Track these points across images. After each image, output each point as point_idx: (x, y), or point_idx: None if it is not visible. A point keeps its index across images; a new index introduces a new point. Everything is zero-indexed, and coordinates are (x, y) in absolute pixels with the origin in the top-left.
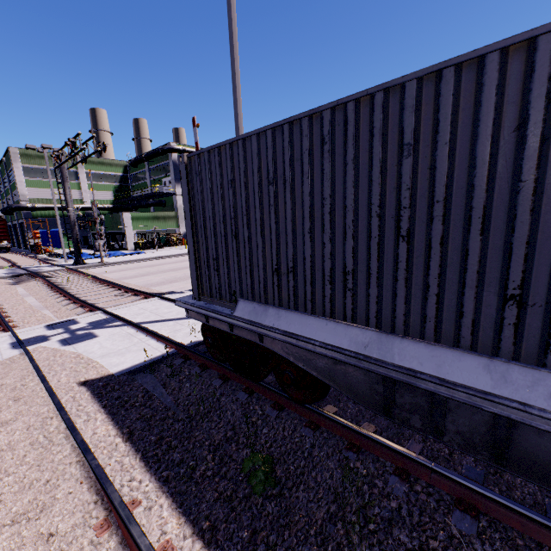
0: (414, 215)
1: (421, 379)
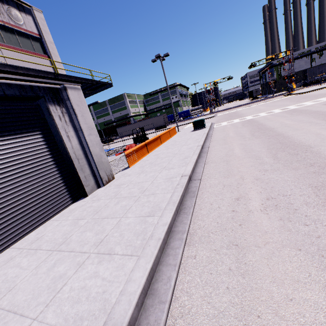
0: None
1: None
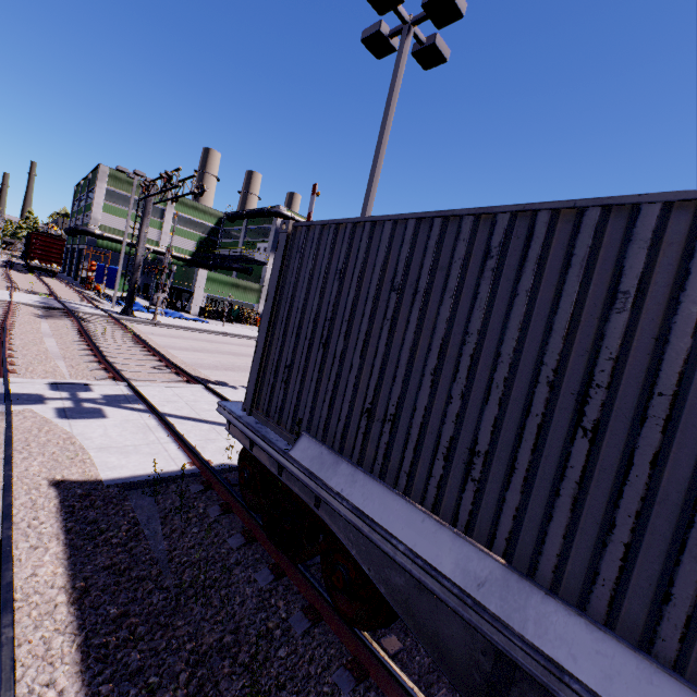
0: (612, 402)
1: (570, 688)
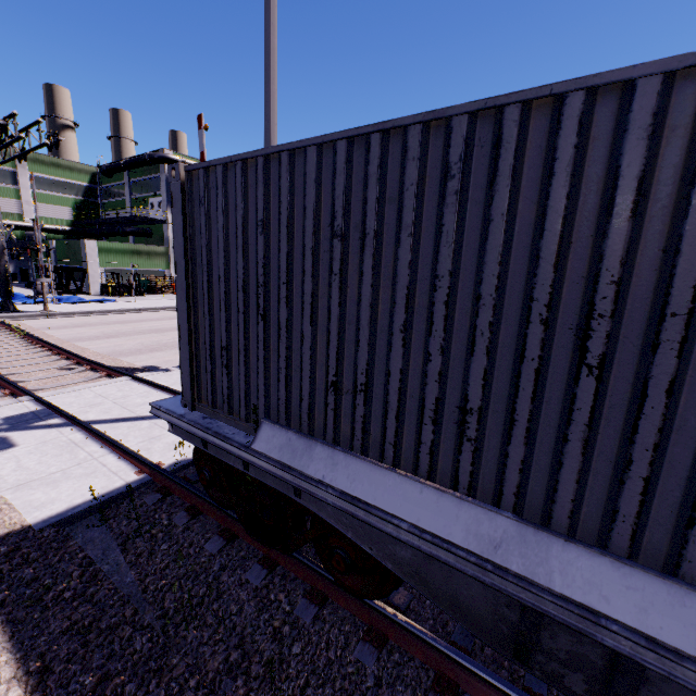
0: (617, 331)
1: (607, 629)
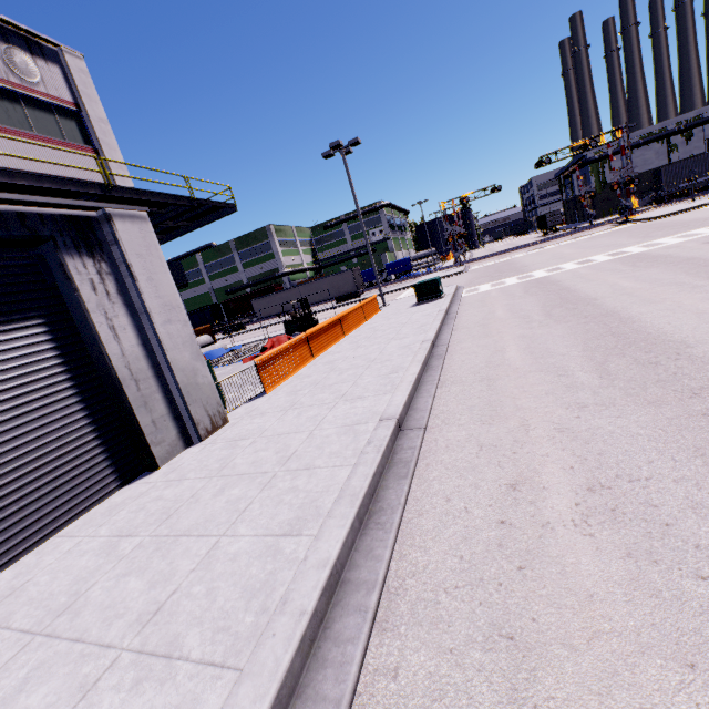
0: (706, 165)
1: None
